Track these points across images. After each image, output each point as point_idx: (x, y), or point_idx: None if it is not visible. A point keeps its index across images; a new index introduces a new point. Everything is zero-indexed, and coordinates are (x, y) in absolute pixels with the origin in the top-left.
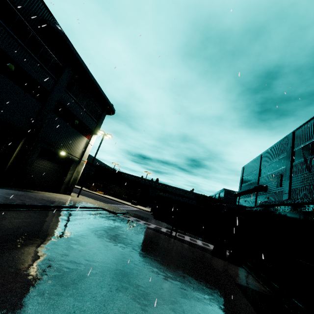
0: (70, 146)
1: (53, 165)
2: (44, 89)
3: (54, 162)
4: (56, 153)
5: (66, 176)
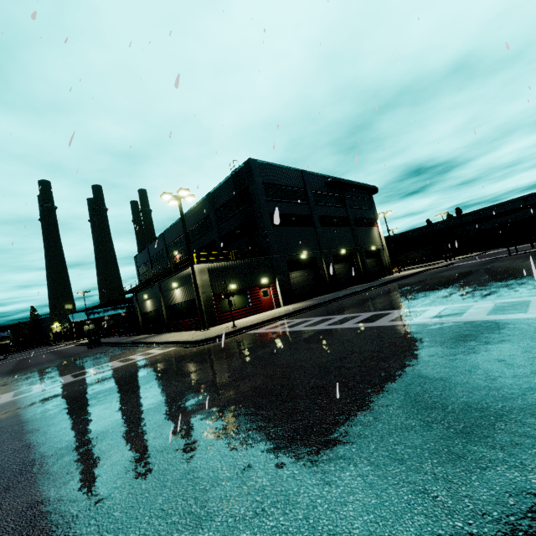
0: (372, 240)
1: (372, 259)
2: (345, 217)
3: (372, 257)
4: (369, 250)
5: (383, 262)
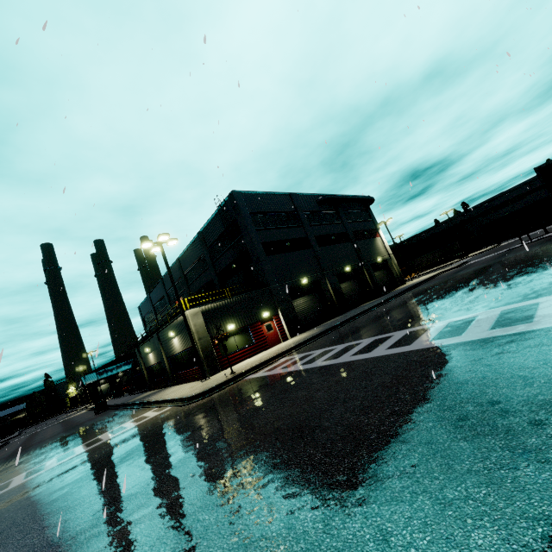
0: (377, 252)
1: (381, 271)
2: (344, 233)
3: (380, 269)
4: (375, 263)
5: (393, 272)
